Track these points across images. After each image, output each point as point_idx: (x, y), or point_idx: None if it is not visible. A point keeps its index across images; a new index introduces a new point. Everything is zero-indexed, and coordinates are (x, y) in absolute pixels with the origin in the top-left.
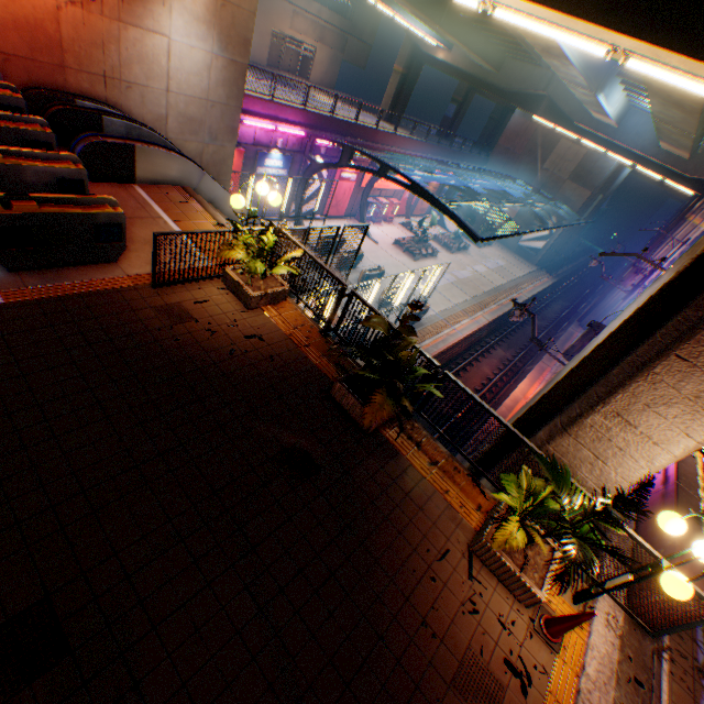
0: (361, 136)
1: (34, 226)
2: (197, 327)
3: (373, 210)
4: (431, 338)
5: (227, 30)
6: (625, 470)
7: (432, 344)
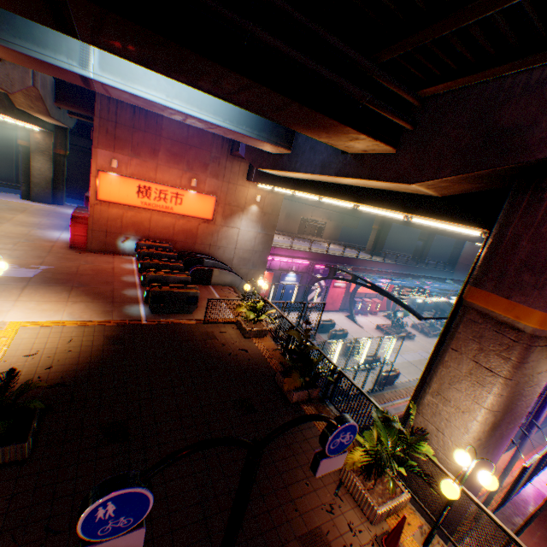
0: (346, 262)
1: (166, 295)
2: (217, 341)
3: (359, 305)
4: (403, 398)
5: (265, 223)
6: (455, 437)
7: (404, 403)
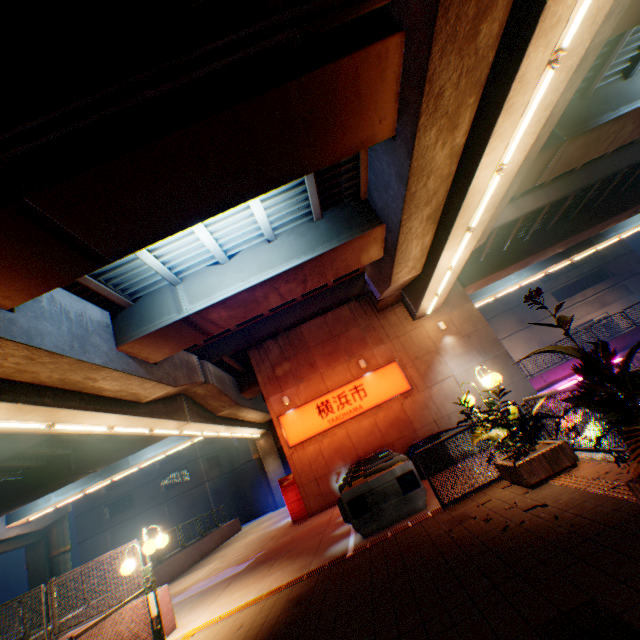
0: None
1: (364, 492)
2: (472, 521)
3: None
4: None
5: (477, 345)
6: None
7: None
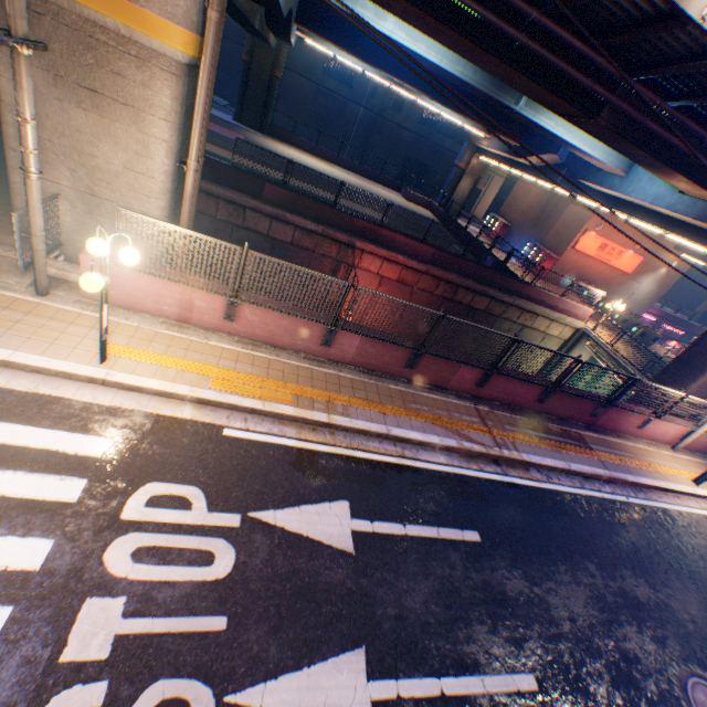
0: (687, 328)
1: (645, 333)
2: None
3: None
4: None
5: (661, 283)
6: None
7: None
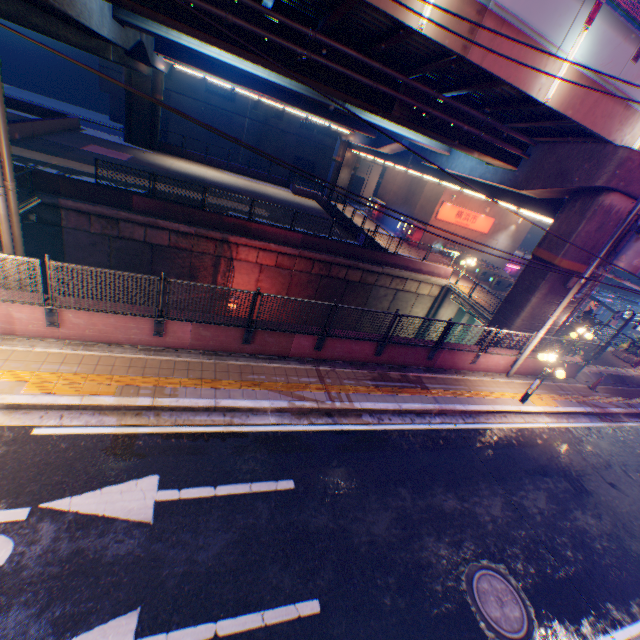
0: None
1: (501, 281)
2: None
3: None
4: None
5: (514, 238)
6: None
7: None
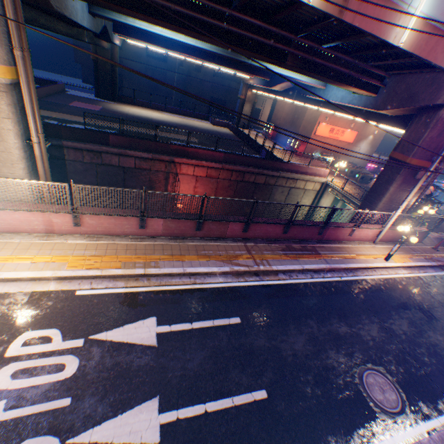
0: None
1: (364, 177)
2: None
3: None
4: None
5: (372, 145)
6: None
7: None
